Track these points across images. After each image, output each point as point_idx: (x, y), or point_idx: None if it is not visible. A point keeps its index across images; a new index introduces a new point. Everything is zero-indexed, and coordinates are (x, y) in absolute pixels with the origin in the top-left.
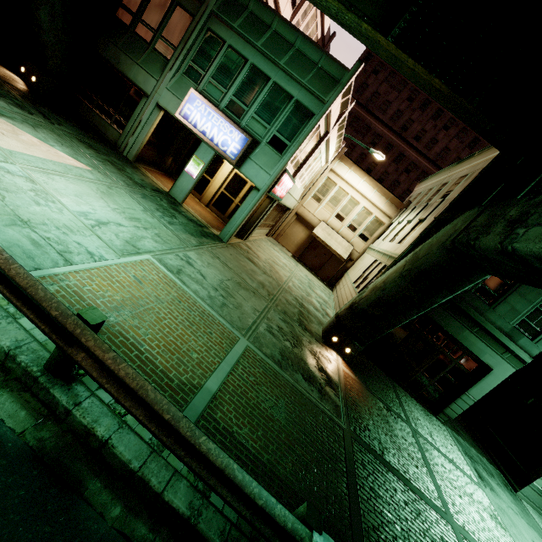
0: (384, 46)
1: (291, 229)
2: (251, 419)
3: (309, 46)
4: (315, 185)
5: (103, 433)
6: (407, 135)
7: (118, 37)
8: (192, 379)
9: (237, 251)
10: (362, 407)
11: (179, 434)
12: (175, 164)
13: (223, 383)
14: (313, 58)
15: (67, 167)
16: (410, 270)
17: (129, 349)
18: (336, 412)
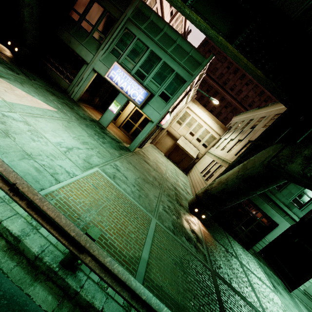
0: (230, 49)
1: (164, 139)
2: (168, 275)
3: (185, 43)
4: (178, 115)
5: (99, 305)
6: (226, 87)
7: (70, 27)
8: (135, 253)
9: (138, 156)
10: (216, 253)
11: (151, 308)
12: (100, 102)
13: (150, 252)
14: (187, 50)
15: (44, 110)
16: (243, 175)
17: (100, 239)
18: (205, 259)
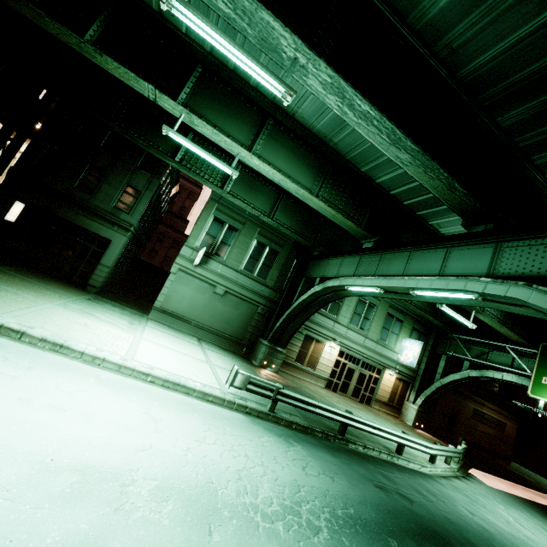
0: None
1: None
2: None
3: None
4: None
5: None
6: None
7: None
8: None
9: None
10: None
11: None
12: None
13: None
14: None
15: None
16: None
17: None
18: None
